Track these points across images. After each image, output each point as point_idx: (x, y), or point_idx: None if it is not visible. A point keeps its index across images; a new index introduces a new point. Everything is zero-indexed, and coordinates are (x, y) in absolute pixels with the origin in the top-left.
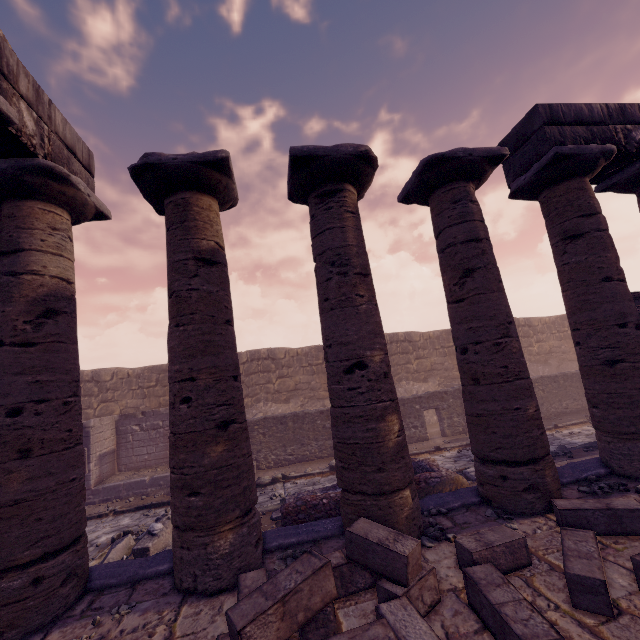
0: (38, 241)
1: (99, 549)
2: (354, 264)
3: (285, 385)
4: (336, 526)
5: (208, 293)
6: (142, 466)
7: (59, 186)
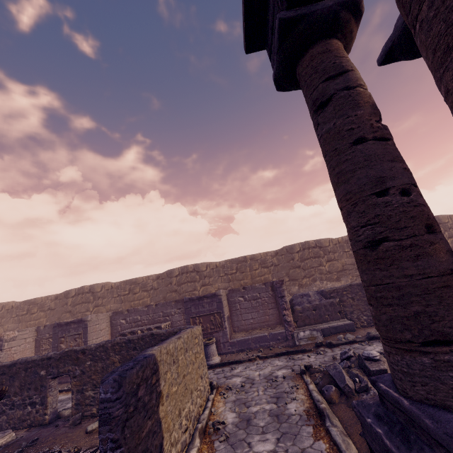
0: (352, 65)
1: (289, 379)
2: None
3: (334, 267)
4: None
5: None
6: (249, 328)
7: (353, 24)
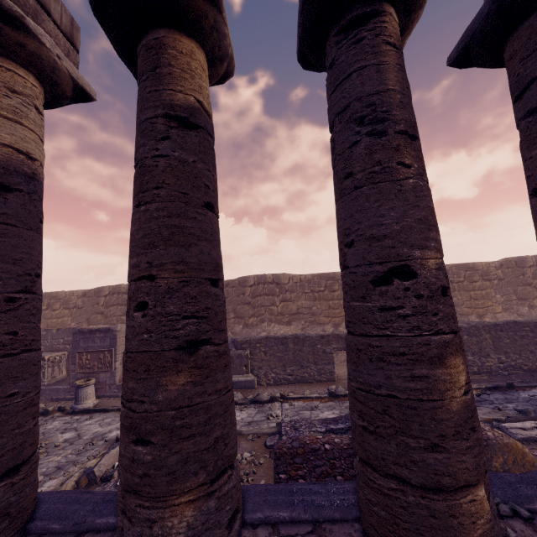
0: None
1: (106, 445)
2: (396, 118)
3: (288, 308)
4: (346, 502)
5: (180, 162)
6: None
7: (15, 34)
